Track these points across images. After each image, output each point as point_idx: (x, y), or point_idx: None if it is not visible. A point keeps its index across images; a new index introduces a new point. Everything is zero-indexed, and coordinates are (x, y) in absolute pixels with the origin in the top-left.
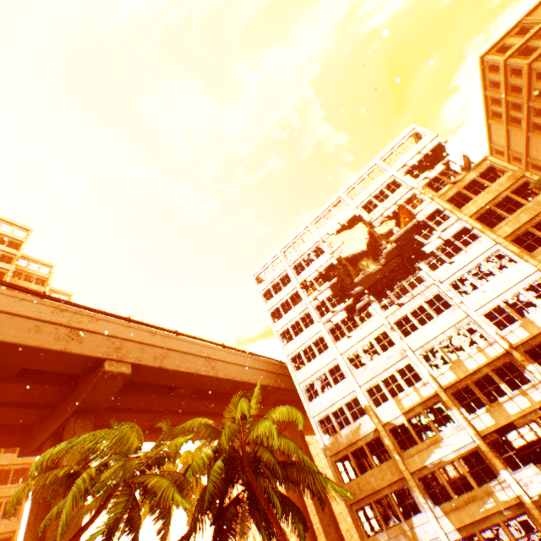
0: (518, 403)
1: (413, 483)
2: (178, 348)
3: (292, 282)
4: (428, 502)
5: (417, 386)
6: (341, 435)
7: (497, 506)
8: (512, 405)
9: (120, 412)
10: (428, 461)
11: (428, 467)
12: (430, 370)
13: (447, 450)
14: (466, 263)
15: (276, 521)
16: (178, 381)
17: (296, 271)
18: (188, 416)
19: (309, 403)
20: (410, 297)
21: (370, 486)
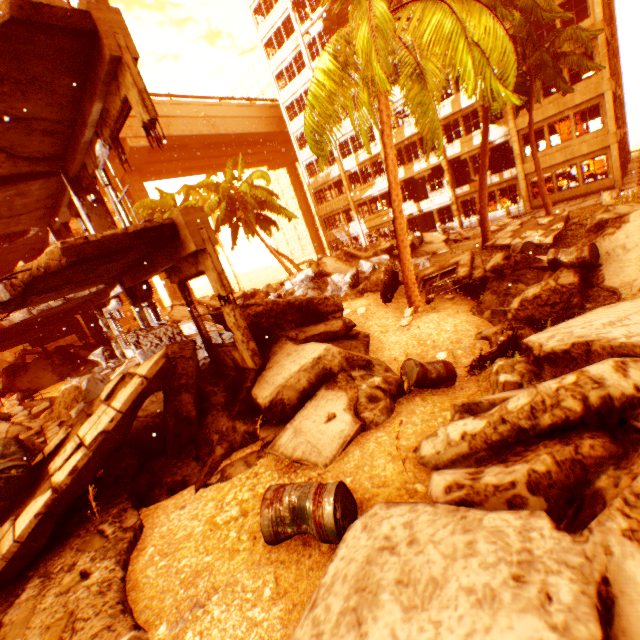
0: (421, 166)
1: (353, 208)
2: (177, 115)
3: None
4: (359, 217)
5: (371, 147)
6: (320, 178)
7: (388, 220)
8: (418, 166)
9: (155, 164)
10: (364, 196)
11: (363, 200)
12: None
13: (375, 191)
14: None
15: (255, 229)
16: (188, 142)
17: None
18: (209, 160)
19: (300, 152)
20: None
21: (332, 208)
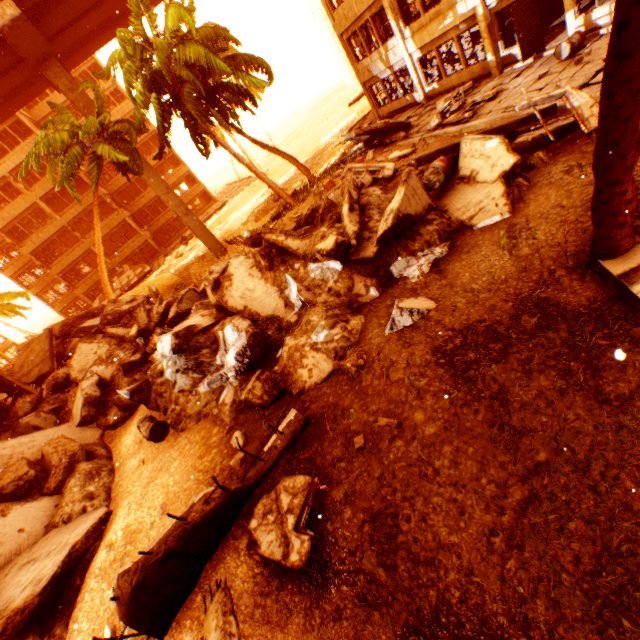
0: None
1: (387, 6)
2: None
3: None
4: (400, 25)
5: None
6: None
7: (454, 23)
8: None
9: (79, 25)
10: None
11: None
12: None
13: None
14: None
15: (208, 130)
16: None
17: None
18: None
19: None
20: None
21: (353, 15)
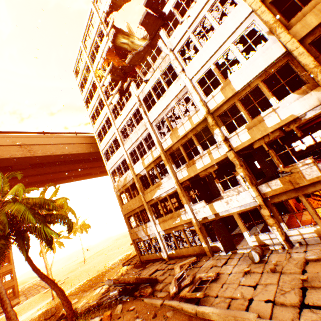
0: (204, 161)
1: (147, 207)
2: None
3: (91, 72)
4: (153, 217)
5: (152, 150)
6: (120, 181)
7: (181, 222)
8: (200, 162)
9: None
10: (154, 196)
11: (155, 200)
12: (160, 138)
13: (163, 191)
14: (192, 19)
15: None
16: (3, 164)
17: (92, 61)
18: (48, 175)
19: (107, 163)
20: (152, 73)
21: (131, 207)
